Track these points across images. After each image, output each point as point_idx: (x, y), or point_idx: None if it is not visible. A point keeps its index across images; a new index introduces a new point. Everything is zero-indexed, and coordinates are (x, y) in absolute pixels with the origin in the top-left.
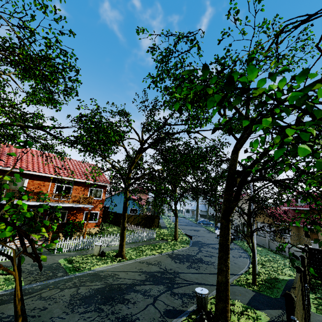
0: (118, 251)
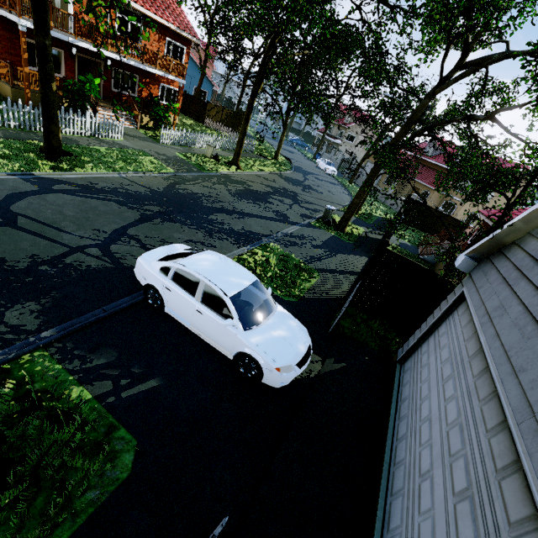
0: (233, 159)
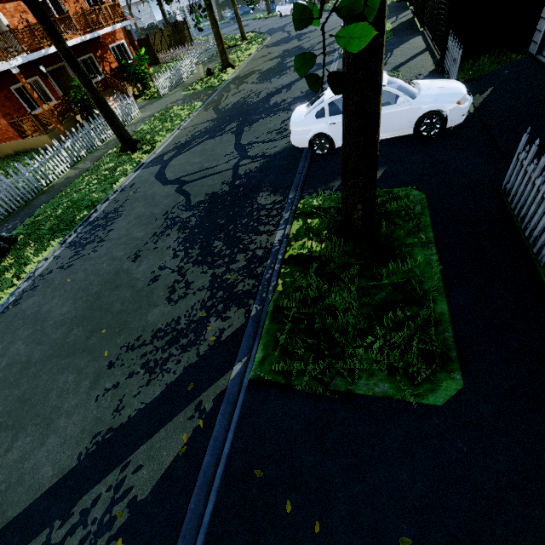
0: (222, 62)
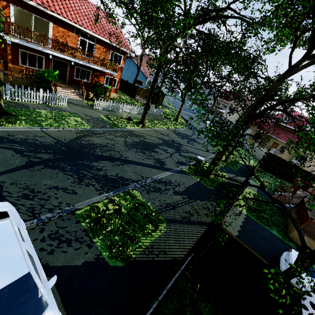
0: (140, 120)
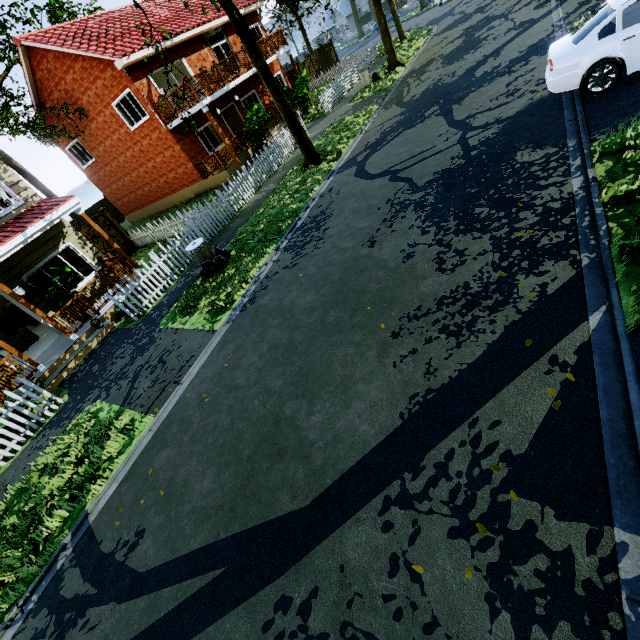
0: (389, 63)
